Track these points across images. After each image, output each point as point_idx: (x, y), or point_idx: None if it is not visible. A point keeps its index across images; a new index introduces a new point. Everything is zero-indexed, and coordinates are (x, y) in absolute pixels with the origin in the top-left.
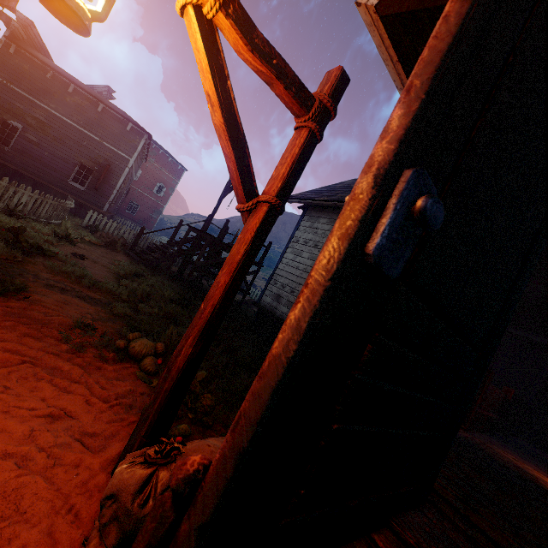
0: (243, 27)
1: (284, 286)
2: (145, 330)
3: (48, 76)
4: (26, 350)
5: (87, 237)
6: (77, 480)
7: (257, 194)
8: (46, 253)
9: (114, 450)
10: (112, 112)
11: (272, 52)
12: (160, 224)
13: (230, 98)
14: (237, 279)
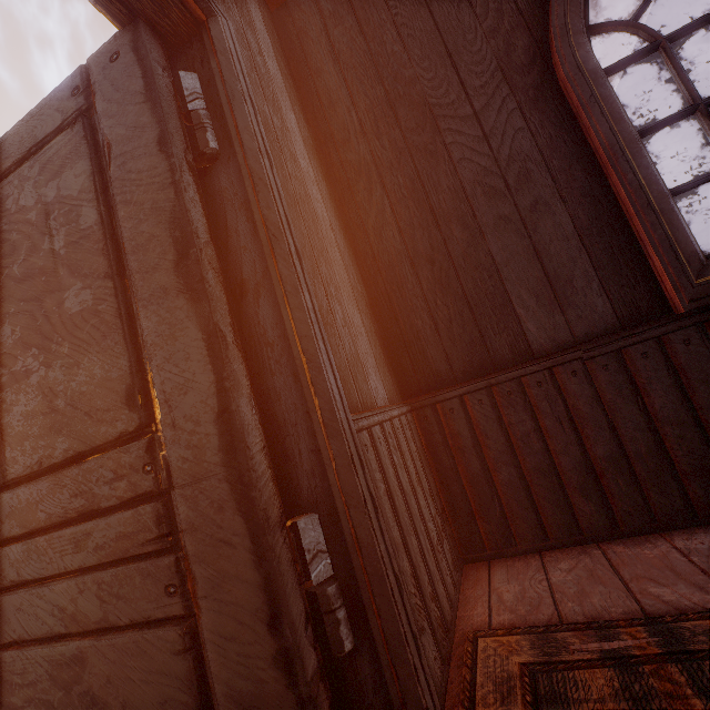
0: None
1: None
2: None
3: None
4: None
5: None
6: None
7: None
8: None
9: None
10: None
11: None
12: None
13: None
14: None
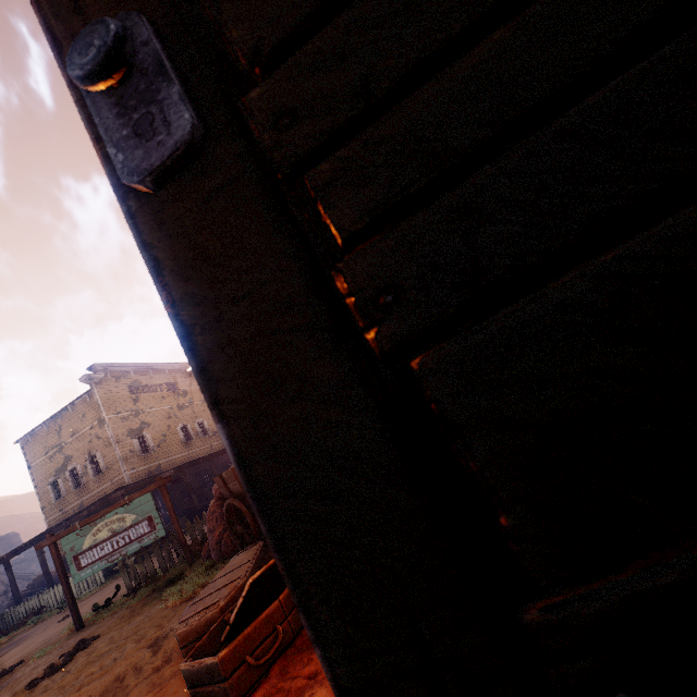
0: None
1: None
2: None
3: None
4: None
5: None
6: None
7: None
8: None
9: None
10: None
11: None
12: None
13: None
14: None
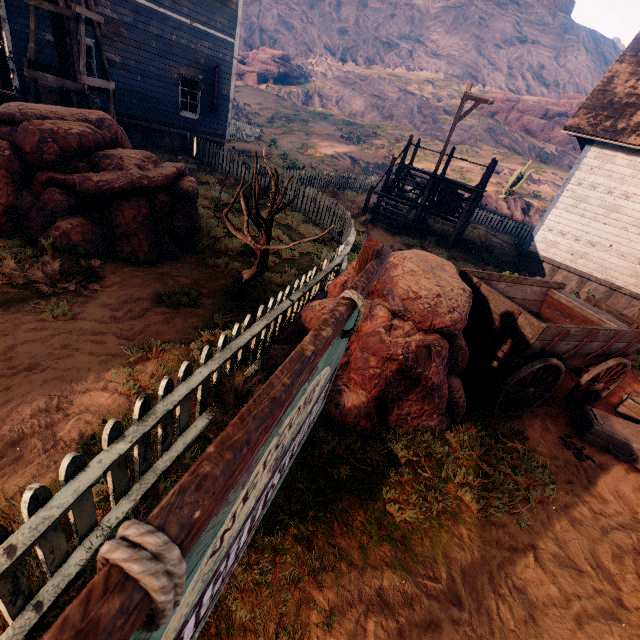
0: None
1: (564, 234)
2: None
3: None
4: None
5: None
6: None
7: None
8: None
9: None
10: None
11: None
12: None
13: None
14: None
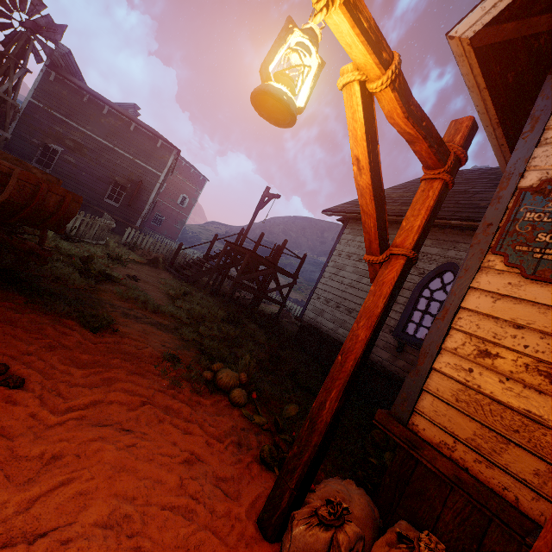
0: (403, 97)
1: (328, 301)
2: (216, 356)
3: (84, 100)
4: (139, 389)
5: (131, 256)
6: (235, 532)
7: (388, 246)
8: (112, 280)
9: (249, 496)
10: (143, 130)
11: (422, 115)
12: (182, 234)
13: (377, 160)
14: (375, 332)
